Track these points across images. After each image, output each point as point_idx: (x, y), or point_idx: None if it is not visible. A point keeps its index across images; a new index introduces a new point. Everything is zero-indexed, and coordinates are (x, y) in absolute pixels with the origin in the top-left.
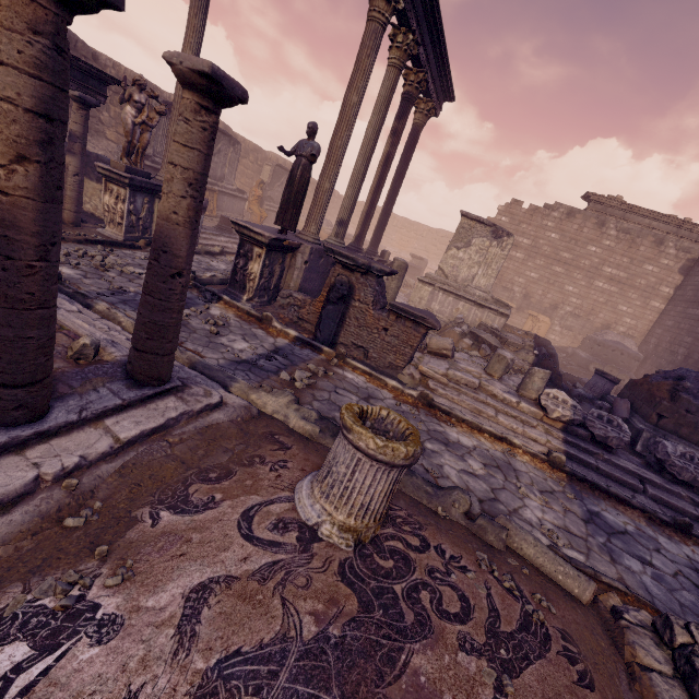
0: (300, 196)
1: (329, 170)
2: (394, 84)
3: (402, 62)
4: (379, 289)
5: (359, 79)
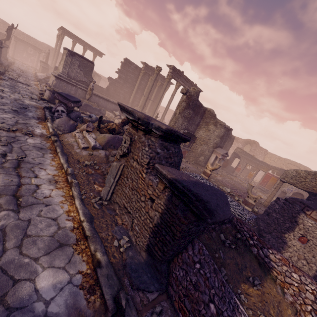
0: (47, 58)
1: (55, 57)
2: (72, 48)
3: (73, 44)
4: (44, 65)
5: (59, 45)
